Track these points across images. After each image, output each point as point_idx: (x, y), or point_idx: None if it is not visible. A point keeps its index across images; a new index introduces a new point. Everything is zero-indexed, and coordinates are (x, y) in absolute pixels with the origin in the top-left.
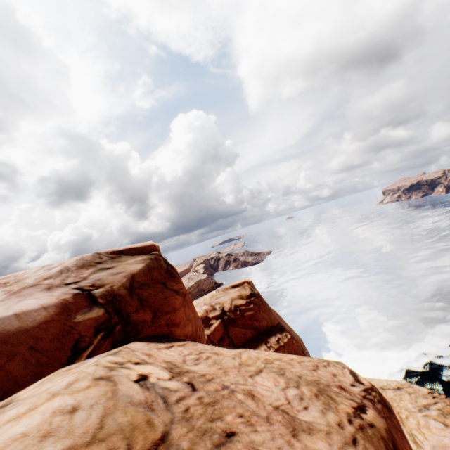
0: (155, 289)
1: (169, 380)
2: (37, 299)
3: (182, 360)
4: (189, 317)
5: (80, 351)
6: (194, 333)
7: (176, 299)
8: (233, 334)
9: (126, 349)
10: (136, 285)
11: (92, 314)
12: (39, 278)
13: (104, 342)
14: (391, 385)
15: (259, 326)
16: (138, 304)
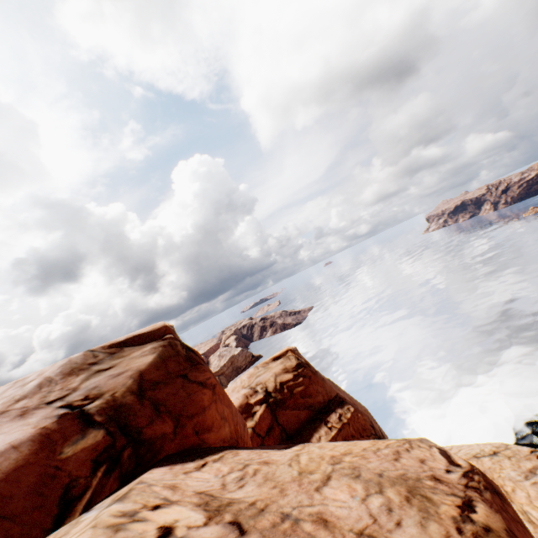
0: (173, 386)
1: (204, 525)
2: (5, 434)
3: (221, 484)
4: (224, 414)
5: (72, 502)
6: (233, 434)
7: (204, 394)
8: (284, 419)
9: (139, 486)
10: (147, 385)
11: (87, 441)
12: (9, 400)
13: (108, 479)
14: (486, 451)
15: (313, 403)
16: (153, 412)
